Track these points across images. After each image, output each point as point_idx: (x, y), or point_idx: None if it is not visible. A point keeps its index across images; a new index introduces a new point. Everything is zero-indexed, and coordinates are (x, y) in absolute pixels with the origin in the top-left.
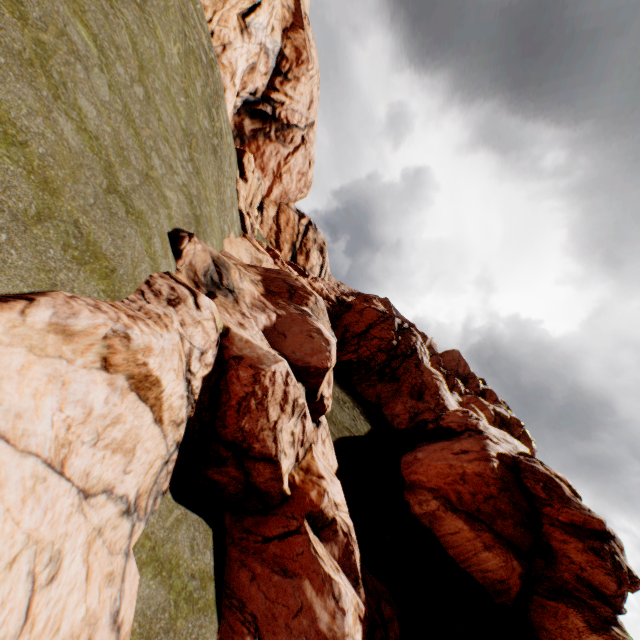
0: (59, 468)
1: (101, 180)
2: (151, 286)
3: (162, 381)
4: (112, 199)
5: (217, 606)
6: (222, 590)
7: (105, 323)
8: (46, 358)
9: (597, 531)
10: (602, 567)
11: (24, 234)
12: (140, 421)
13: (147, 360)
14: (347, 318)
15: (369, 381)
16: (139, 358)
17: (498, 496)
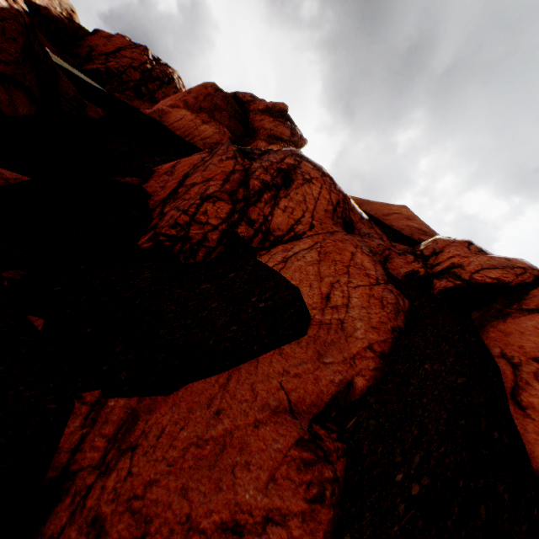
0: None
1: None
2: None
3: None
4: None
5: None
6: None
7: None
8: None
9: (285, 119)
10: (283, 125)
11: None
12: None
13: None
14: (93, 41)
15: (125, 95)
16: None
17: (215, 95)
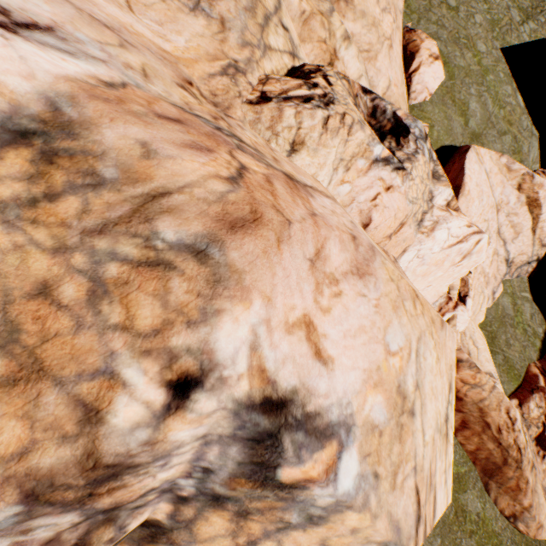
0: (496, 211)
1: (529, 120)
2: (543, 173)
3: (541, 208)
4: (533, 128)
5: (539, 352)
6: (545, 351)
7: (524, 169)
8: (501, 175)
9: None
10: None
11: (498, 138)
12: (524, 223)
13: (538, 191)
14: None
15: None
16: (534, 189)
17: None
